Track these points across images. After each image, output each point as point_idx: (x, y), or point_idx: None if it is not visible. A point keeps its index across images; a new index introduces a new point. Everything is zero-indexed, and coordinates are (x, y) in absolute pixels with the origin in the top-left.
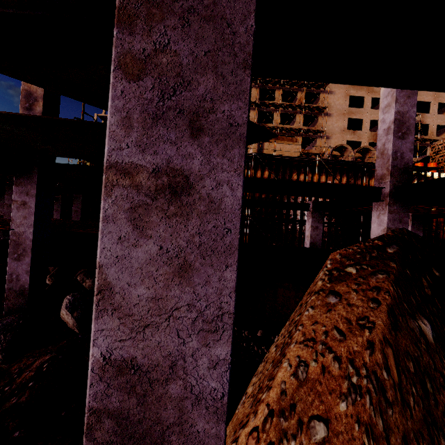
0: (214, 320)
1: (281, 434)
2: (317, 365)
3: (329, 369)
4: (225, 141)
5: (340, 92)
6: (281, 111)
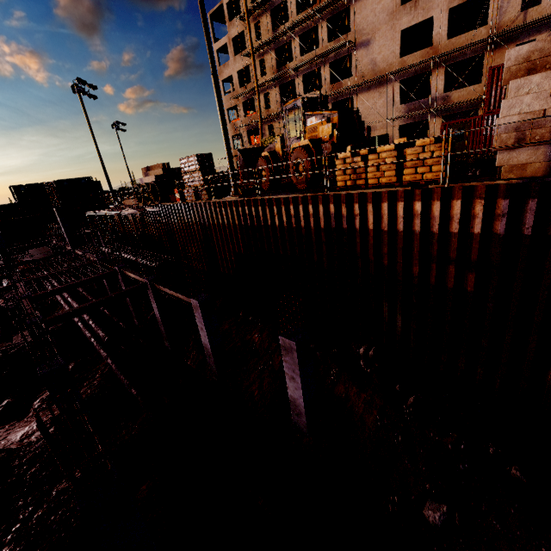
0: None
1: None
2: None
3: None
4: None
5: None
6: (299, 33)
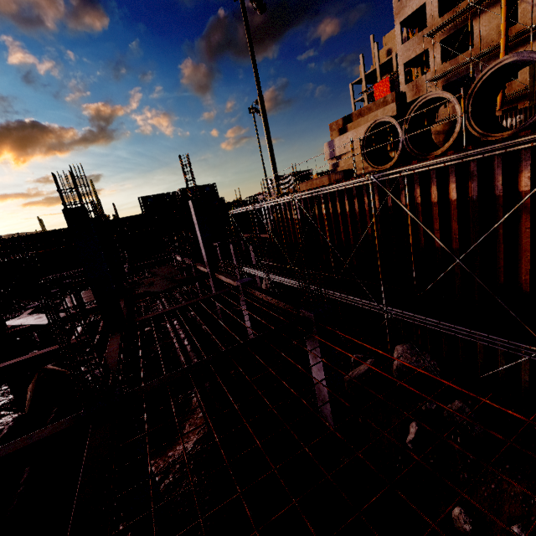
0: None
1: None
2: None
3: None
4: None
5: None
6: None
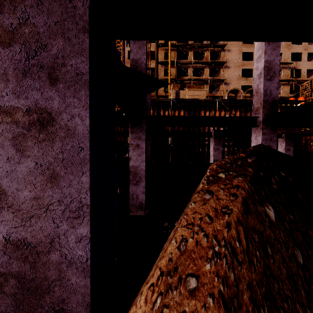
0: (77, 210)
1: (167, 287)
2: (193, 240)
3: (201, 243)
4: (74, 86)
5: (235, 49)
6: (193, 67)
